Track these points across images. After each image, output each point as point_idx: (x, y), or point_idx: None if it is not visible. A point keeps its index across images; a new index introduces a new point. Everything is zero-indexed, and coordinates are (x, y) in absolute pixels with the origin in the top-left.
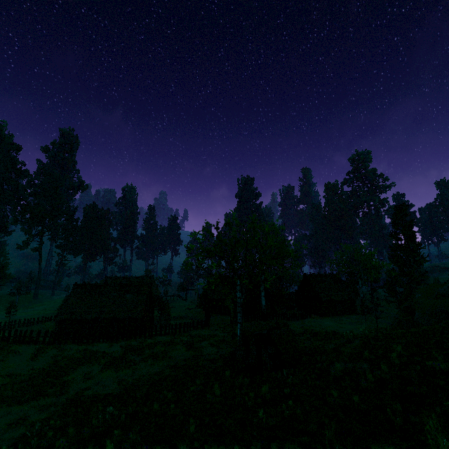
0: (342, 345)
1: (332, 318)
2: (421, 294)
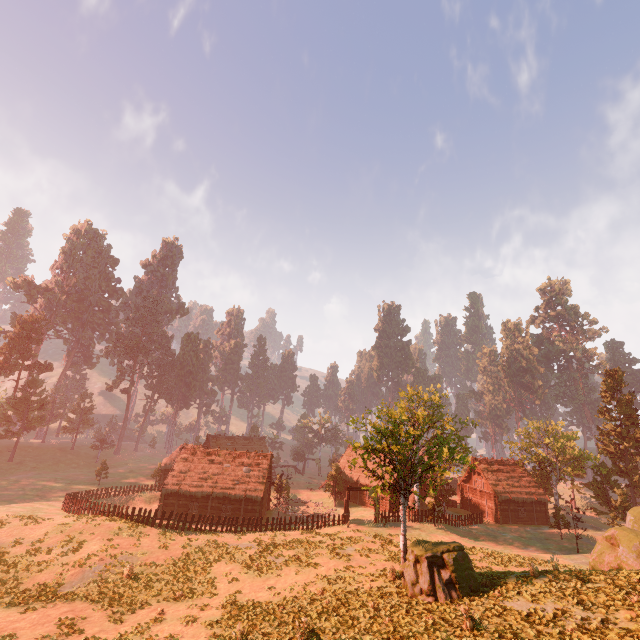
0: (525, 580)
1: (513, 528)
2: (635, 516)
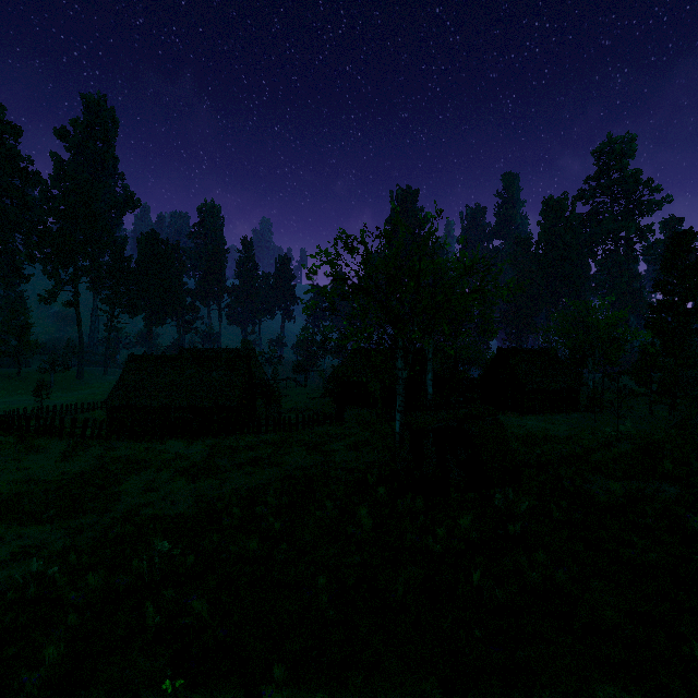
0: (595, 452)
1: (540, 417)
2: None
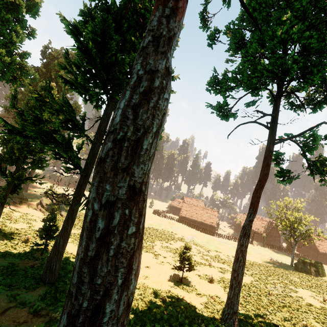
0: None
1: (324, 265)
2: None
